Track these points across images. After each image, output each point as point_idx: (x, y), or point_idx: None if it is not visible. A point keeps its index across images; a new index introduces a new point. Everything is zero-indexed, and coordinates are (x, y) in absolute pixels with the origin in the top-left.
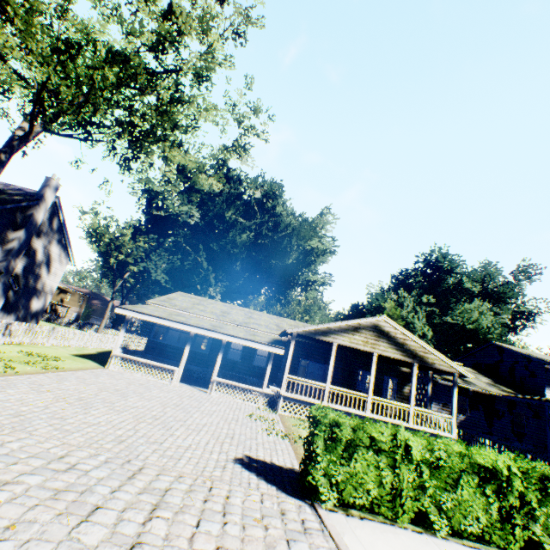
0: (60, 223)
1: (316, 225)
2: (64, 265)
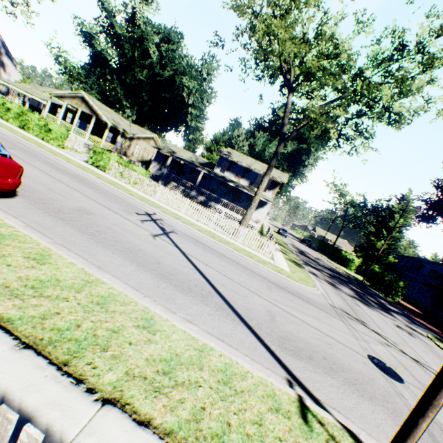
0: (4, 43)
1: (196, 69)
2: (15, 70)
